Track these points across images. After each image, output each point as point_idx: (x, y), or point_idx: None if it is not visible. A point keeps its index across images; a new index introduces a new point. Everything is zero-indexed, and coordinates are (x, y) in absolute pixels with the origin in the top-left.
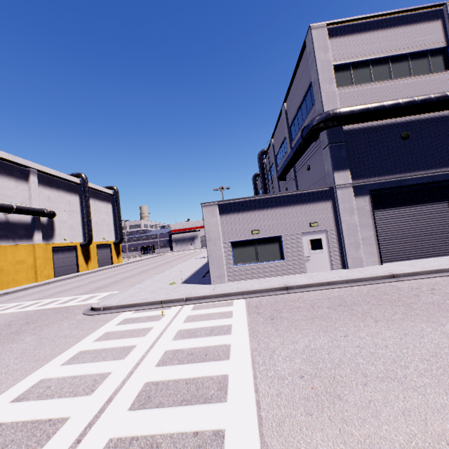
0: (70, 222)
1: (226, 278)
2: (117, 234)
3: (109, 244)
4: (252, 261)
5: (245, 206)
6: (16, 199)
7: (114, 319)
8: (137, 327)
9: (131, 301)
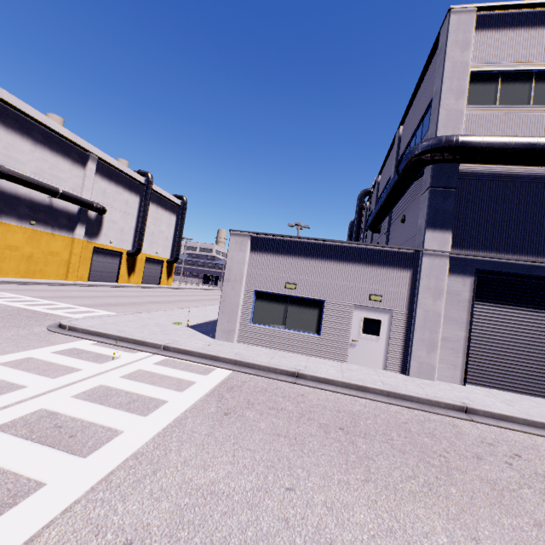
0: (122, 224)
1: (236, 336)
2: (174, 252)
3: (161, 261)
4: (277, 324)
5: (286, 248)
6: (67, 184)
7: (62, 344)
8: (65, 364)
9: (105, 329)
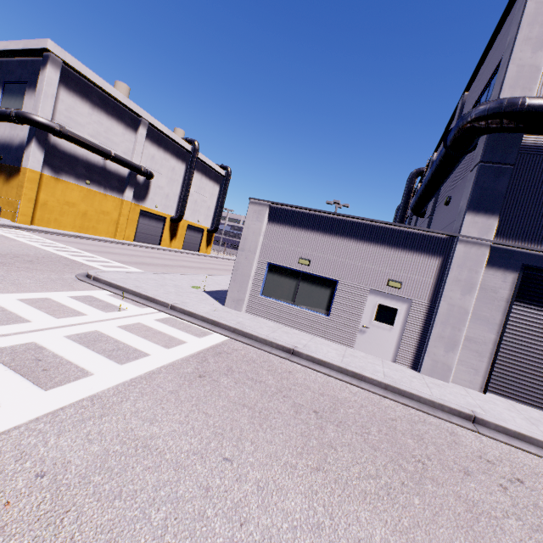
0: (167, 191)
1: (245, 306)
2: (214, 222)
3: (202, 229)
4: (286, 299)
5: (305, 221)
6: (119, 147)
7: (81, 291)
8: (75, 308)
9: (124, 283)
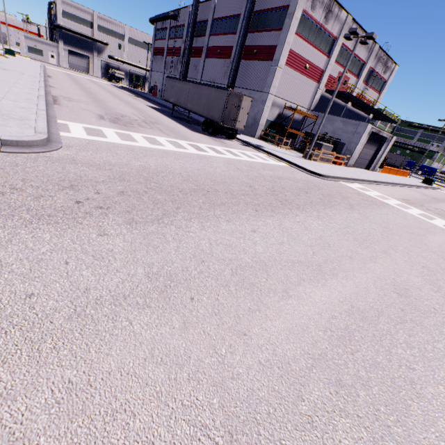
0: None
1: (26, 55)
2: None
3: None
4: (34, 54)
5: (33, 38)
6: None
7: None
8: None
9: None
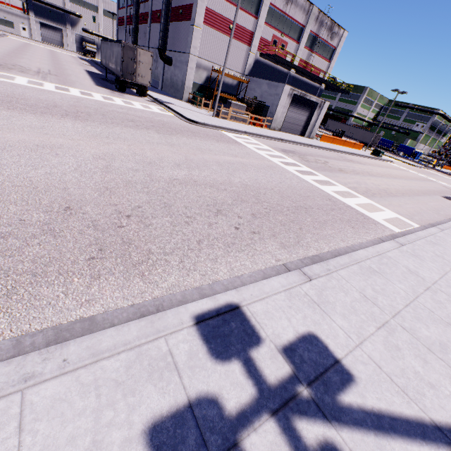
0: None
1: None
2: None
3: None
4: (5, 26)
5: (2, 9)
6: None
7: None
8: None
9: None
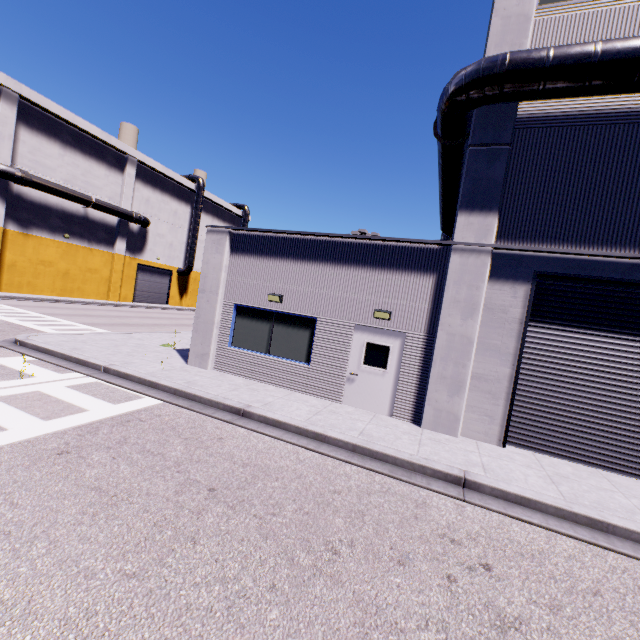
0: (170, 239)
1: (211, 361)
2: None
3: None
4: (260, 348)
5: (272, 247)
6: (103, 192)
7: None
8: None
9: (59, 345)
